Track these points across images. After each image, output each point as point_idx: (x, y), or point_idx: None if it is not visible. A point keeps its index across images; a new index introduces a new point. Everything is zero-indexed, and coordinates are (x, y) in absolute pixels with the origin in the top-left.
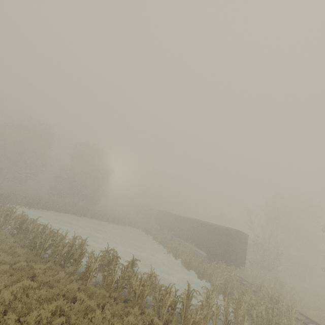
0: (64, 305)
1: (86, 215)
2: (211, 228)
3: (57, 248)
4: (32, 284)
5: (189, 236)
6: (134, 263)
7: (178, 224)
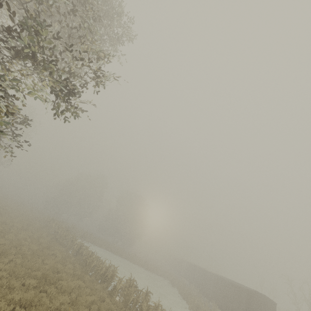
0: (98, 300)
1: (121, 254)
2: (233, 286)
3: (98, 268)
4: (83, 284)
5: (213, 295)
6: (147, 294)
7: (204, 279)
